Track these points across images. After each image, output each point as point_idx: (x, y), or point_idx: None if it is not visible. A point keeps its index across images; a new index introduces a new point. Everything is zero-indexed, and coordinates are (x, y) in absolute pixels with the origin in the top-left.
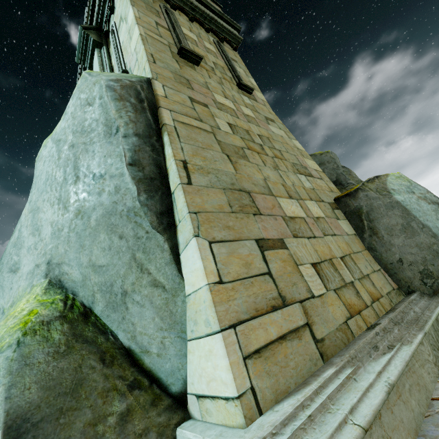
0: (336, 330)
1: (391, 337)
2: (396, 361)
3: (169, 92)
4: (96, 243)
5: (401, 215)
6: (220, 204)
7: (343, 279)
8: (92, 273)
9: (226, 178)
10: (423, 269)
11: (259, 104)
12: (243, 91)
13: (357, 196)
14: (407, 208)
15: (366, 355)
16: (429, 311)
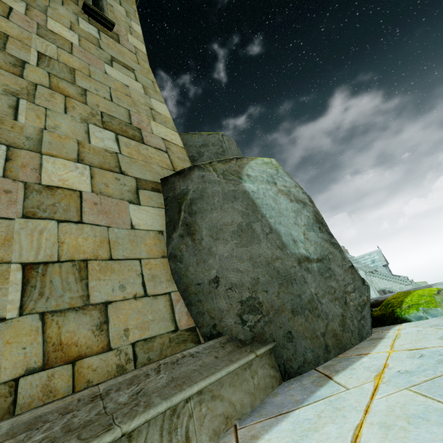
0: None
1: None
2: None
3: None
4: None
5: (243, 211)
6: None
7: None
8: None
9: None
10: (249, 297)
11: (121, 46)
12: (95, 20)
13: (189, 176)
14: (257, 202)
15: None
16: (175, 389)
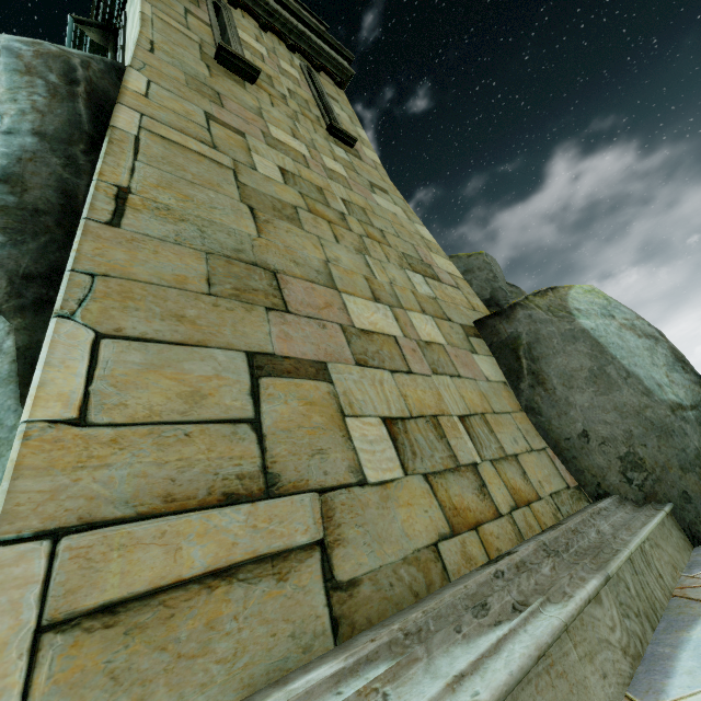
0: (401, 563)
1: (530, 583)
2: (517, 646)
3: (159, 93)
4: None
5: (589, 353)
6: (182, 274)
7: (456, 456)
8: None
9: (227, 238)
10: (626, 452)
11: (365, 164)
12: (338, 140)
13: (514, 316)
14: (601, 341)
15: (447, 627)
16: (628, 531)
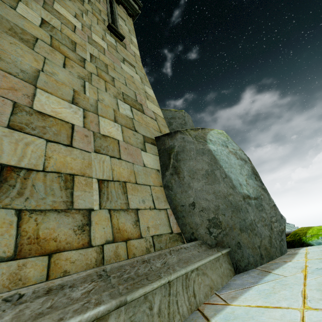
0: None
1: (43, 306)
2: None
3: None
4: None
5: (209, 162)
6: None
7: (72, 202)
8: None
9: None
10: (213, 217)
11: (127, 51)
12: (113, 34)
13: (175, 137)
14: (217, 157)
15: None
16: (184, 264)
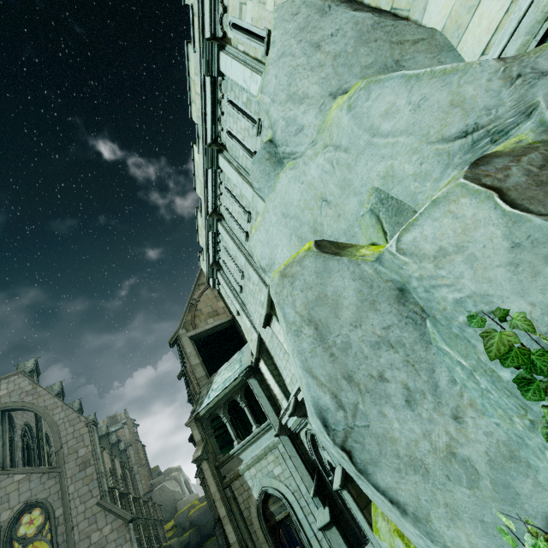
0: None
1: None
2: None
3: None
4: (360, 57)
5: None
6: None
7: None
8: (367, 71)
9: None
10: None
11: None
12: None
13: None
14: None
15: None
16: None
